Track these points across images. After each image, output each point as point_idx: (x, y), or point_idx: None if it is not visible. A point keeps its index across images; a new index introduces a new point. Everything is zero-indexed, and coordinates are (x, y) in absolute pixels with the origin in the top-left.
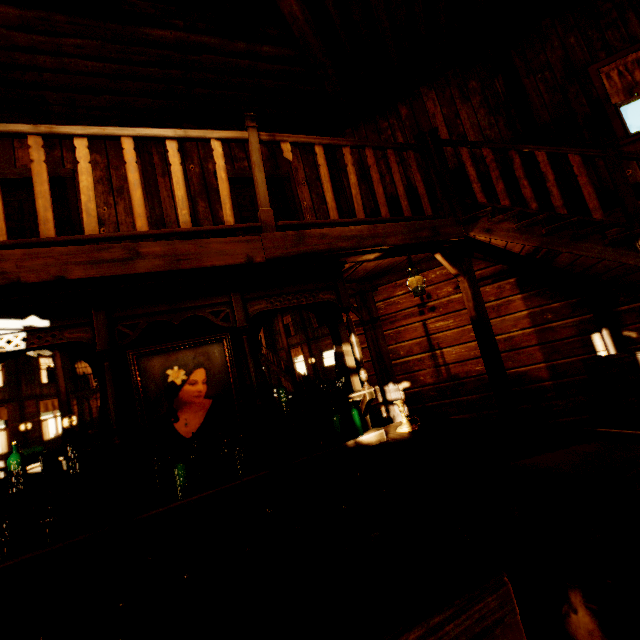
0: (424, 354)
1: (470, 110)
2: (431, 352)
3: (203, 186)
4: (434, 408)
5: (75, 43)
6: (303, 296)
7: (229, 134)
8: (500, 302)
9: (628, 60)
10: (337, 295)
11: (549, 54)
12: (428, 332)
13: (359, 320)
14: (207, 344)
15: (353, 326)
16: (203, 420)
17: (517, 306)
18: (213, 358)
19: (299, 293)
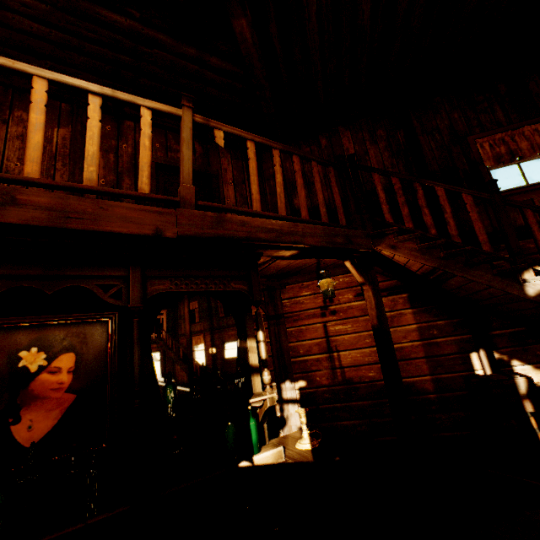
0: (322, 355)
1: (377, 151)
2: (329, 353)
3: (132, 165)
4: (327, 411)
5: (22, 0)
6: (213, 282)
7: (162, 107)
8: (393, 314)
9: (496, 137)
10: (249, 286)
11: (439, 122)
12: (328, 334)
13: (265, 314)
14: (86, 323)
15: (262, 321)
16: (57, 422)
17: (408, 319)
18: (90, 341)
19: (209, 278)
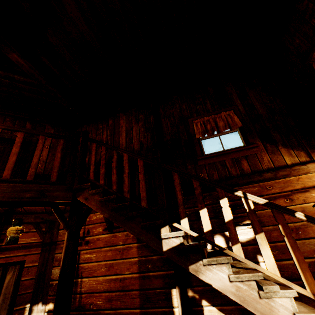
0: None
1: (137, 127)
2: (75, 279)
3: None
4: None
5: None
6: None
7: None
8: (125, 247)
9: (205, 119)
10: None
11: (174, 110)
12: (79, 261)
13: (41, 241)
14: None
15: None
16: None
17: (133, 252)
18: None
19: None
